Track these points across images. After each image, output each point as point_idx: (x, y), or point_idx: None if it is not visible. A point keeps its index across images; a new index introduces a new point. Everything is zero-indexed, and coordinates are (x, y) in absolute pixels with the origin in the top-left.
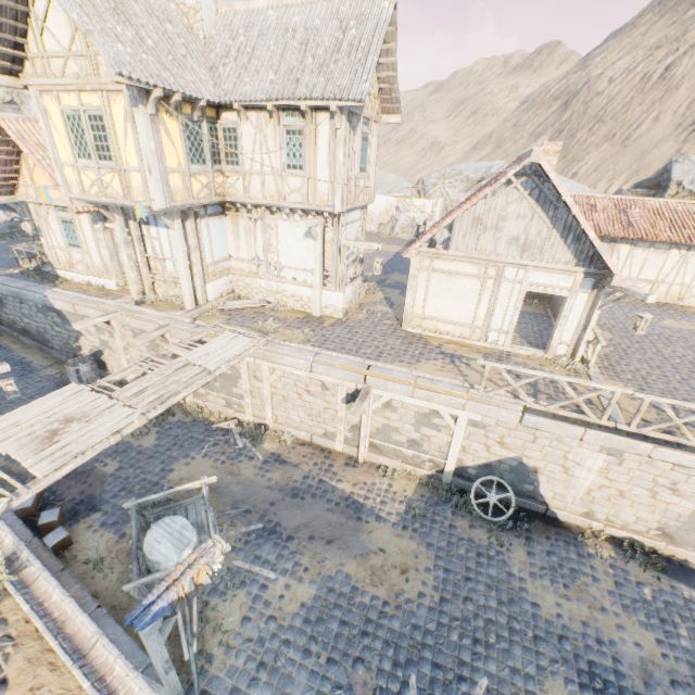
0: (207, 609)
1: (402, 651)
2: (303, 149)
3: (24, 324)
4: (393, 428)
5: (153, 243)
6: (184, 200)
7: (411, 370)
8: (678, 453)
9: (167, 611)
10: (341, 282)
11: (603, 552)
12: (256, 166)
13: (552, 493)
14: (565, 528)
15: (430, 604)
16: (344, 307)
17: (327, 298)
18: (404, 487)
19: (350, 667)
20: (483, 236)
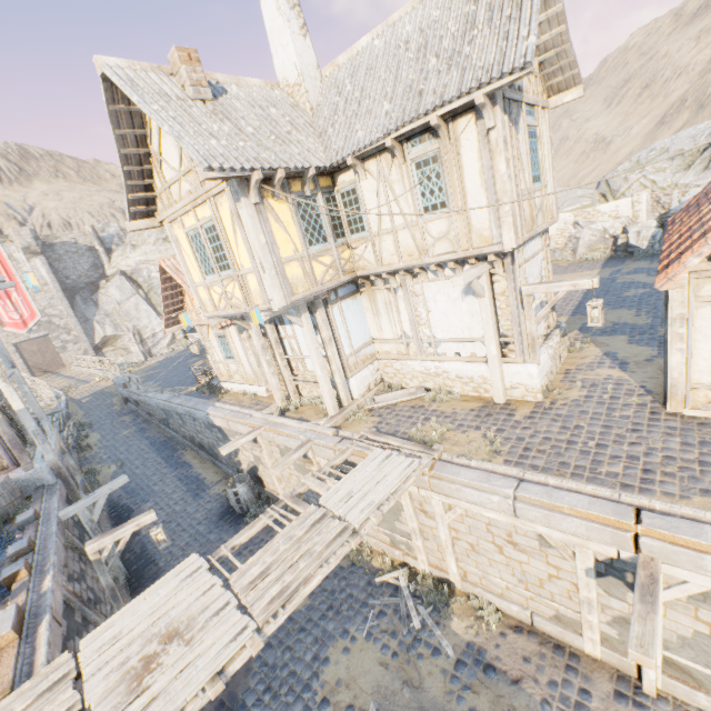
0: None
1: None
2: (442, 179)
3: (199, 439)
4: None
5: (291, 343)
6: (306, 290)
7: None
8: None
9: None
10: (531, 348)
11: None
12: (385, 224)
13: None
14: None
15: None
16: (542, 384)
17: (511, 374)
18: None
19: None
20: None
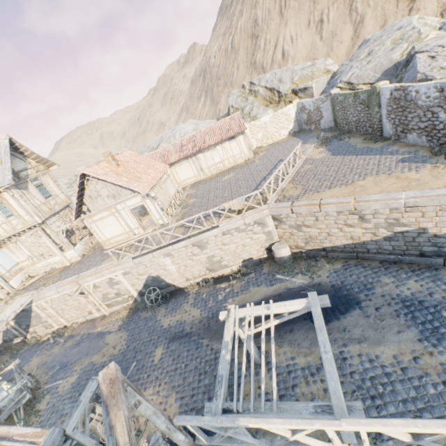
0: (33, 409)
1: None
2: (7, 208)
3: None
4: (106, 293)
5: None
6: None
7: (96, 268)
8: (179, 243)
9: None
10: (69, 245)
11: (194, 290)
12: None
13: (171, 280)
14: (184, 289)
15: (122, 351)
16: (80, 254)
17: (68, 255)
18: (124, 313)
19: None
20: (98, 200)
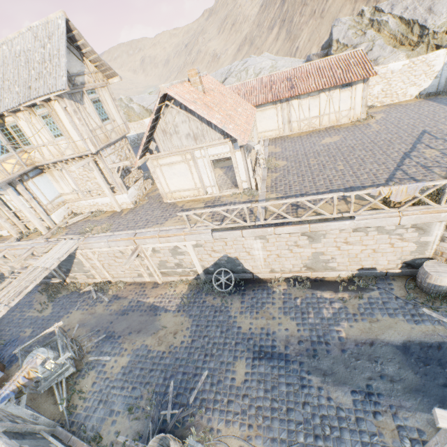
0: (76, 385)
1: (169, 372)
2: (56, 124)
3: None
4: (165, 261)
5: (12, 203)
6: (3, 178)
7: (159, 228)
8: (285, 228)
9: (12, 395)
10: (122, 188)
11: (281, 288)
12: (40, 142)
13: (251, 267)
14: (264, 282)
15: (186, 345)
16: (133, 200)
17: (119, 199)
18: (182, 289)
19: (142, 388)
20: (172, 139)
